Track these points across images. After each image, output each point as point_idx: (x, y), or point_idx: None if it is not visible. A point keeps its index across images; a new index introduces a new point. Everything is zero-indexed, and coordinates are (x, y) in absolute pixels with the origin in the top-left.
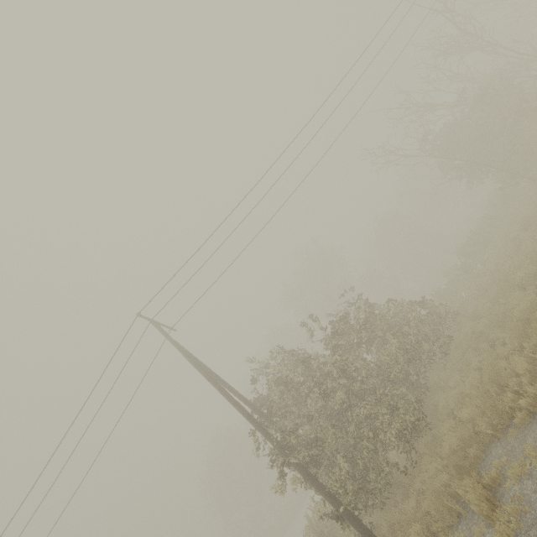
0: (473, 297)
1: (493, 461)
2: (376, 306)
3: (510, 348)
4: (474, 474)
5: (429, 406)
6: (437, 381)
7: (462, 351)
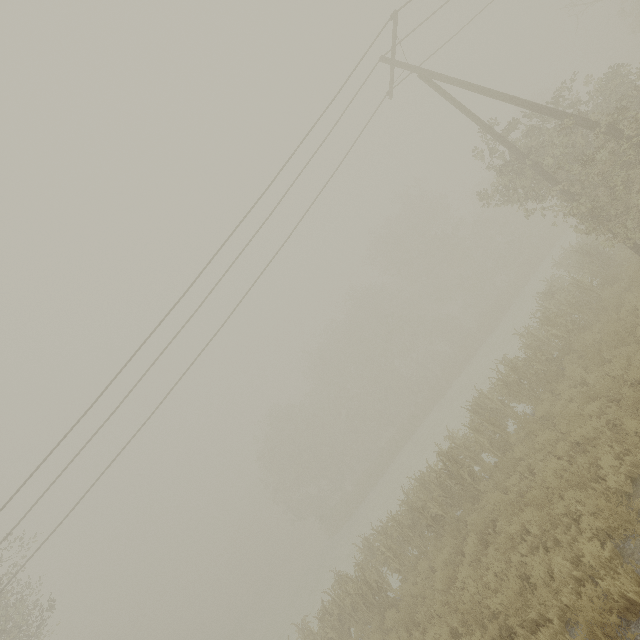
0: None
1: None
2: None
3: None
4: None
5: None
6: None
7: None
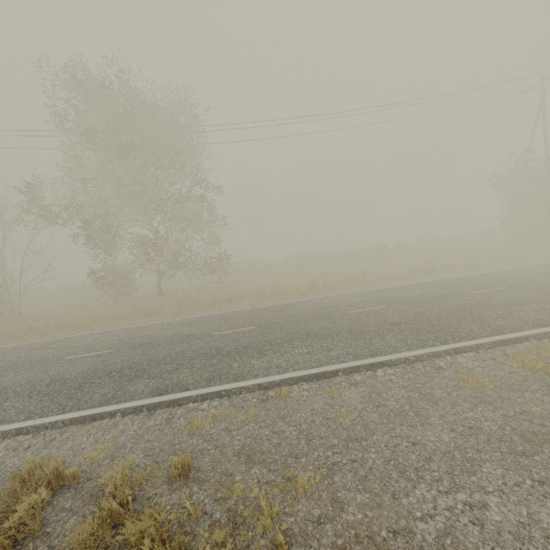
0: None
1: None
2: None
3: None
4: None
5: None
6: None
7: None
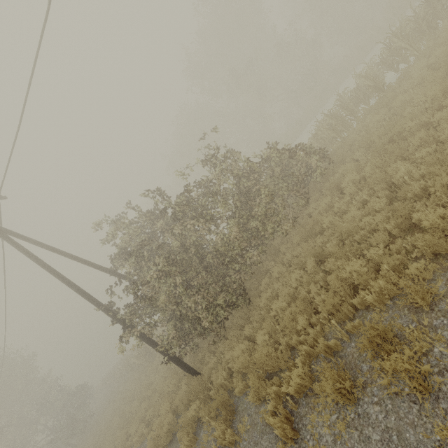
0: (357, 143)
1: (240, 424)
2: (234, 165)
3: (322, 298)
4: (223, 426)
5: (263, 267)
6: (277, 246)
7: (303, 235)
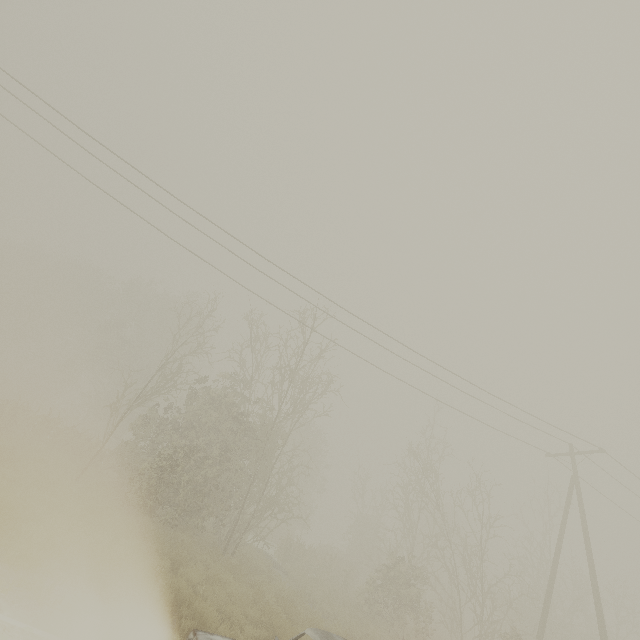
0: None
1: None
2: None
3: None
4: None
5: None
6: None
7: None
